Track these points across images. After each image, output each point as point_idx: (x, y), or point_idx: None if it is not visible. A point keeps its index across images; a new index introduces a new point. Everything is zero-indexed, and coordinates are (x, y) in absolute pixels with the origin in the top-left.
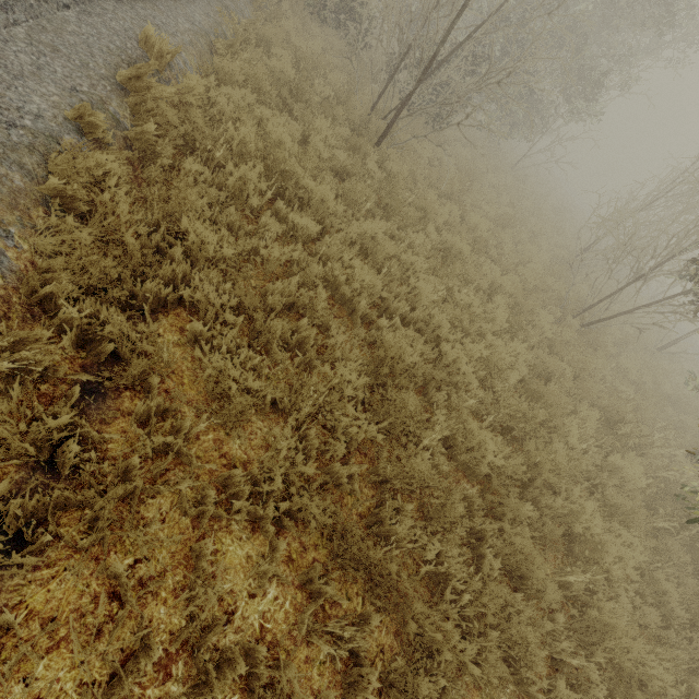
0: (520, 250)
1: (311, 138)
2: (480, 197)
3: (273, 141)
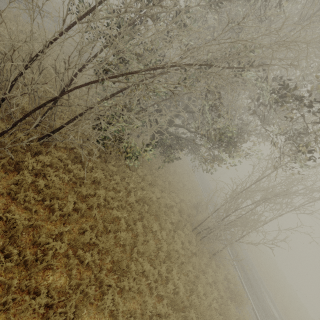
0: None
1: None
2: None
3: None
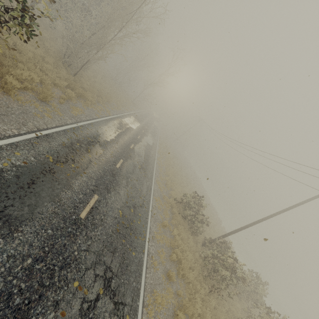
0: None
1: None
2: None
3: None
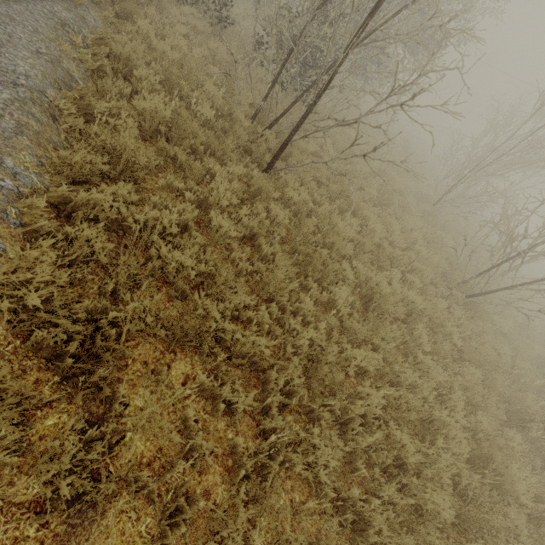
0: (402, 226)
1: (211, 215)
2: (359, 175)
3: (170, 262)
